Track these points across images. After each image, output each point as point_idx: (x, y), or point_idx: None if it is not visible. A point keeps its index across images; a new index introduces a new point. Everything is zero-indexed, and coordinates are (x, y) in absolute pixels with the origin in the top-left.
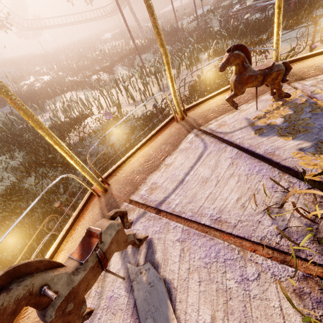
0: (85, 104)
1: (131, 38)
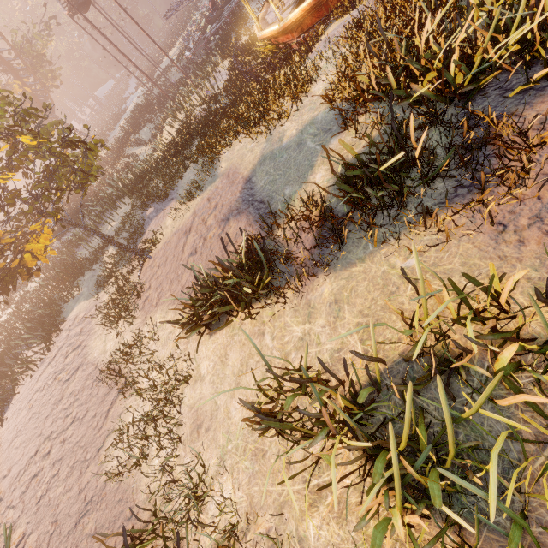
0: (168, 132)
1: (155, 84)
